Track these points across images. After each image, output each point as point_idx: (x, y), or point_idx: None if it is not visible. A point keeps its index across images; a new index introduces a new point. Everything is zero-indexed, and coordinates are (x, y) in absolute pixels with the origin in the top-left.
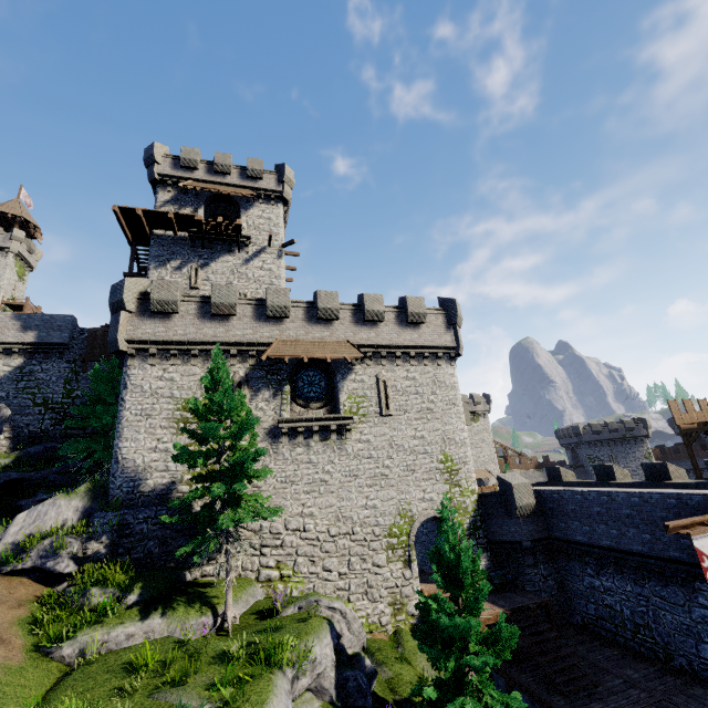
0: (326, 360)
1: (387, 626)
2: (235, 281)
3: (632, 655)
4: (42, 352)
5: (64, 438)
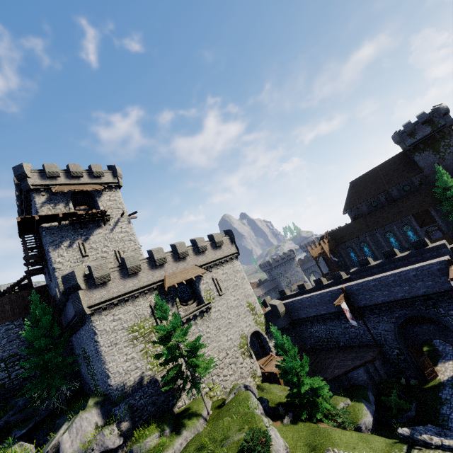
0: (193, 279)
1: (254, 386)
2: (108, 244)
3: (329, 349)
4: None
5: None
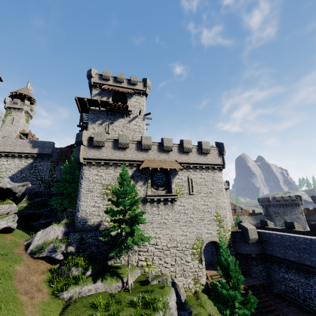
0: (167, 169)
1: (192, 289)
2: (124, 130)
3: (303, 310)
4: (40, 157)
5: (49, 195)
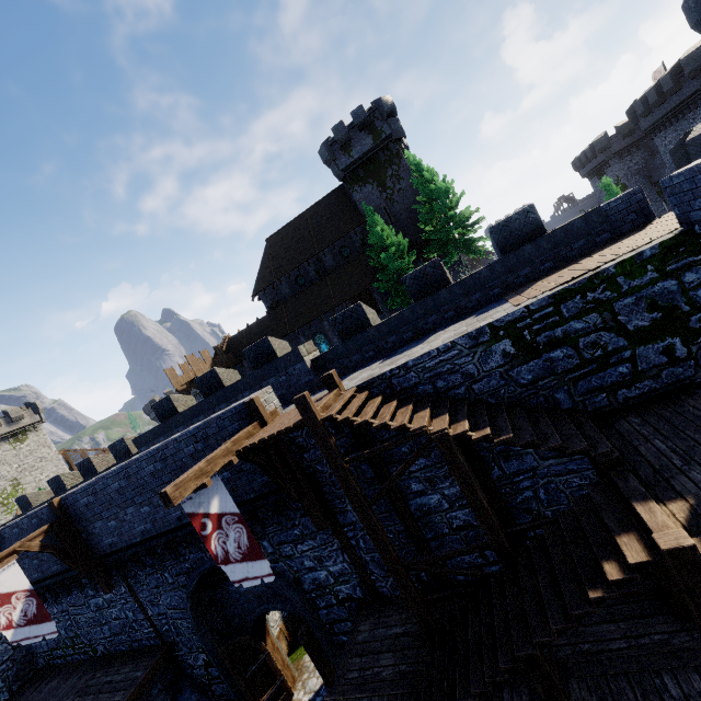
0: None
1: None
2: None
3: (70, 672)
4: None
5: None
